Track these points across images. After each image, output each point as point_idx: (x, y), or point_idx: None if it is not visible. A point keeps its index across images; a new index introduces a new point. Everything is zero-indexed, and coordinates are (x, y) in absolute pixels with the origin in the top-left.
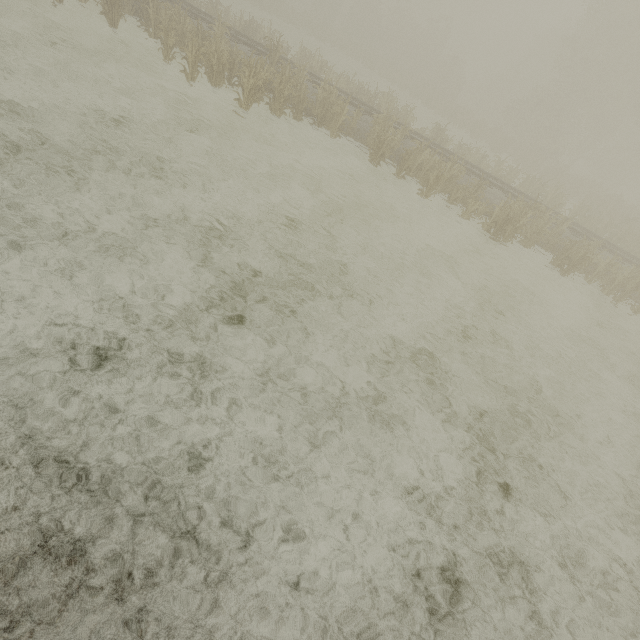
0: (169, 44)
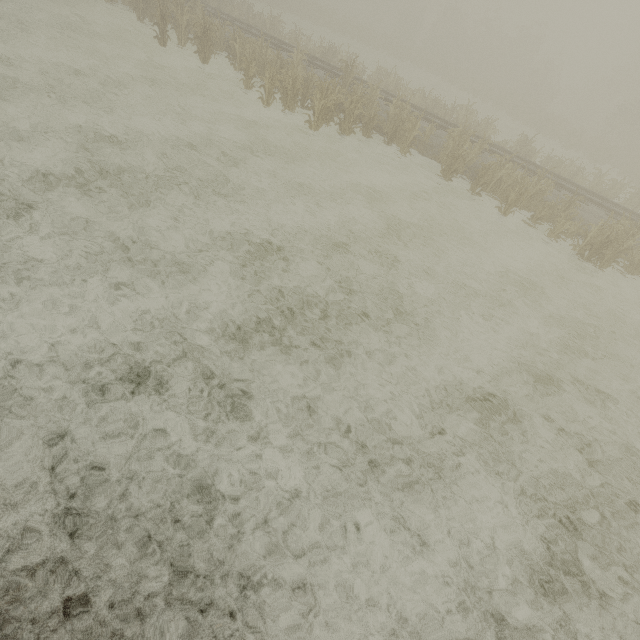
0: (250, 74)
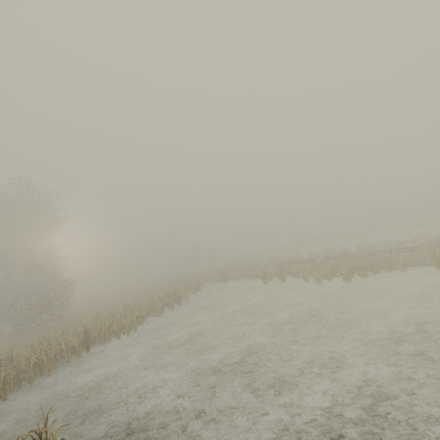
0: (305, 276)
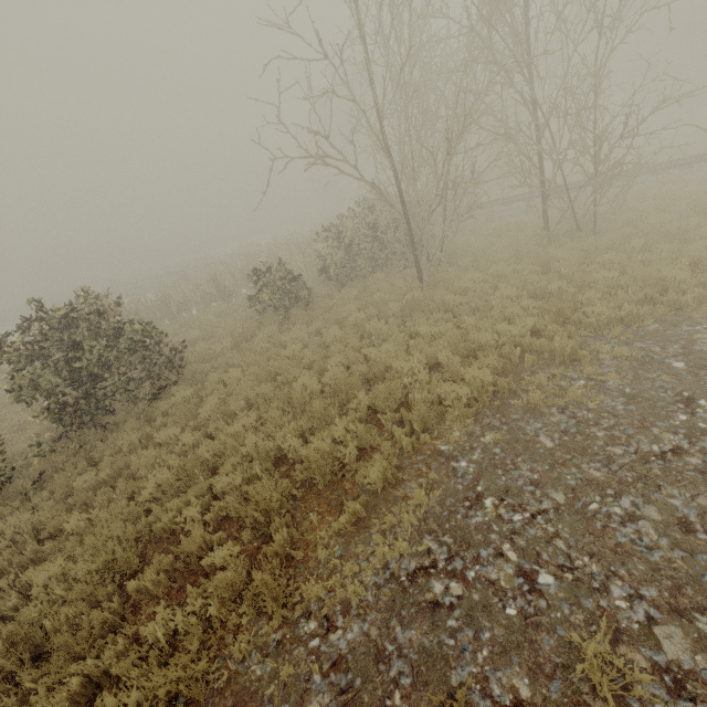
0: None
